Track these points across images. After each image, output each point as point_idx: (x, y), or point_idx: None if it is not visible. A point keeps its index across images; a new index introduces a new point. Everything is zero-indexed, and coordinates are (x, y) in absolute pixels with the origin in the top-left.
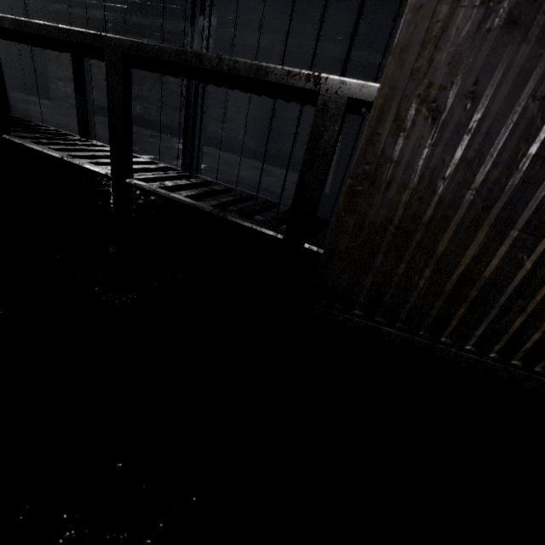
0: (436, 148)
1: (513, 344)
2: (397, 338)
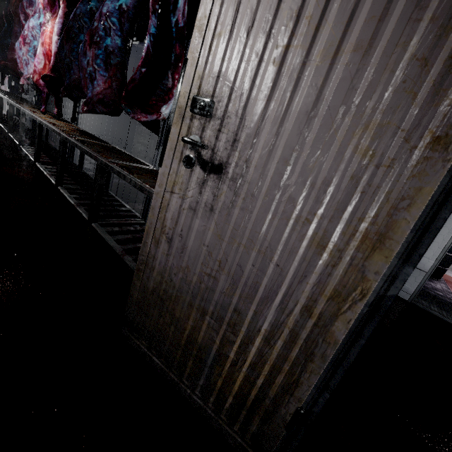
0: (170, 257)
1: (219, 400)
2: (160, 369)
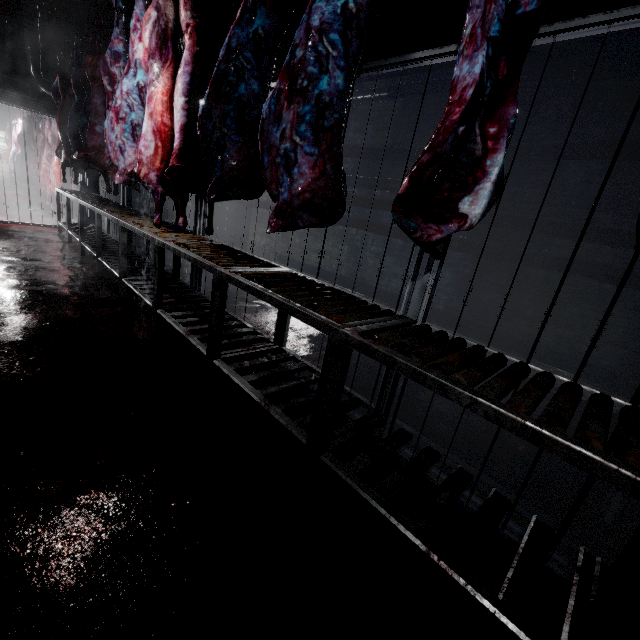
0: None
1: None
2: None
